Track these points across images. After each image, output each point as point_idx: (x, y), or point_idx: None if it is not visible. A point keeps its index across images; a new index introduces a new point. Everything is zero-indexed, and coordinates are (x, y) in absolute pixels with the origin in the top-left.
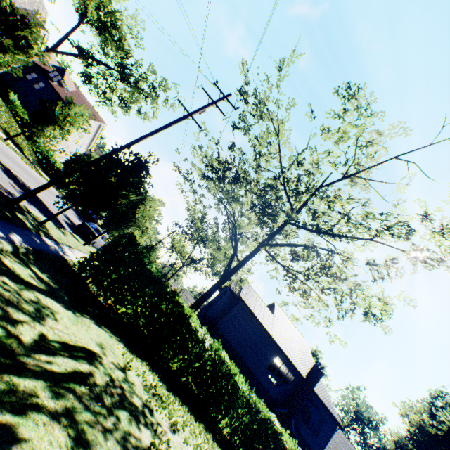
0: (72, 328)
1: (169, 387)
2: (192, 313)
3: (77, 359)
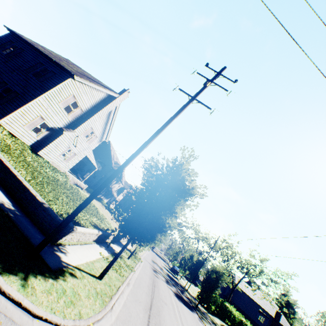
0: (216, 319)
1: None
2: (229, 306)
3: None
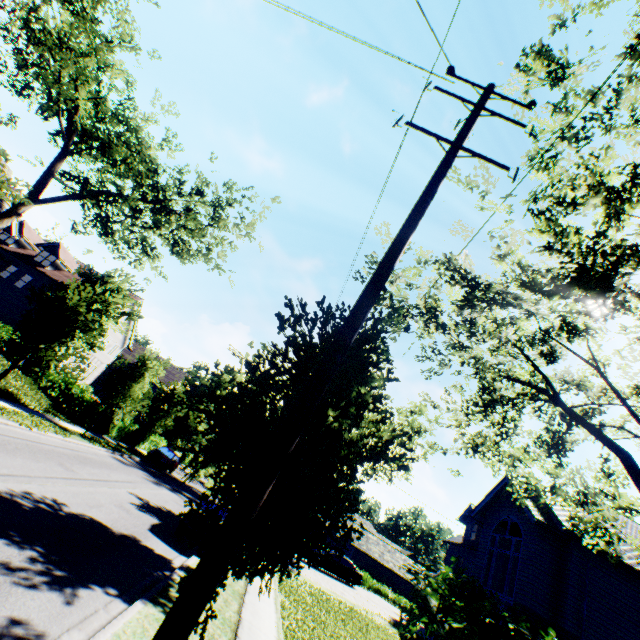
0: None
1: None
2: None
3: None
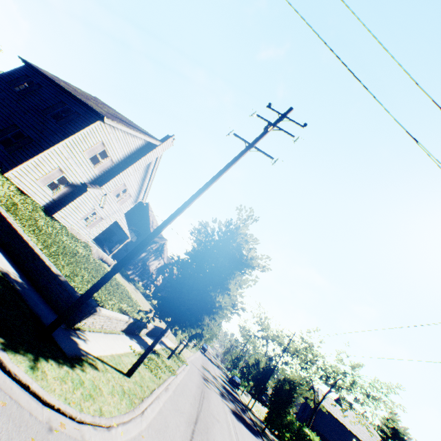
0: None
1: None
2: (310, 433)
3: None
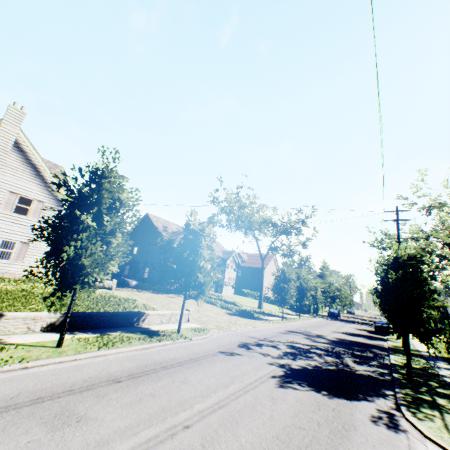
0: None
1: None
2: None
3: None
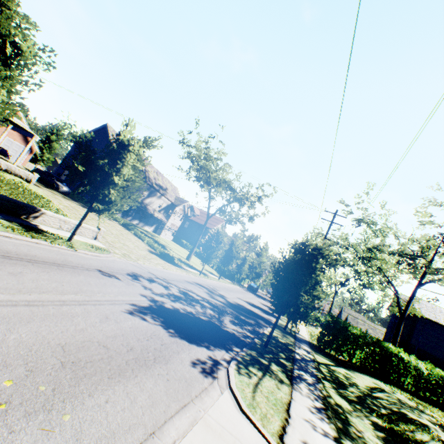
0: (359, 379)
1: (416, 398)
2: (398, 349)
3: (381, 391)
